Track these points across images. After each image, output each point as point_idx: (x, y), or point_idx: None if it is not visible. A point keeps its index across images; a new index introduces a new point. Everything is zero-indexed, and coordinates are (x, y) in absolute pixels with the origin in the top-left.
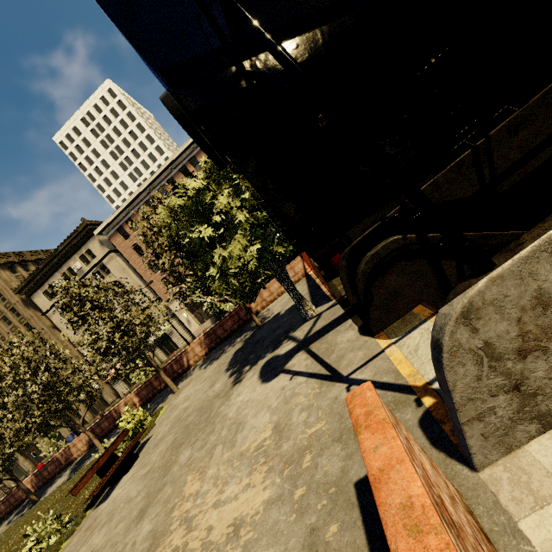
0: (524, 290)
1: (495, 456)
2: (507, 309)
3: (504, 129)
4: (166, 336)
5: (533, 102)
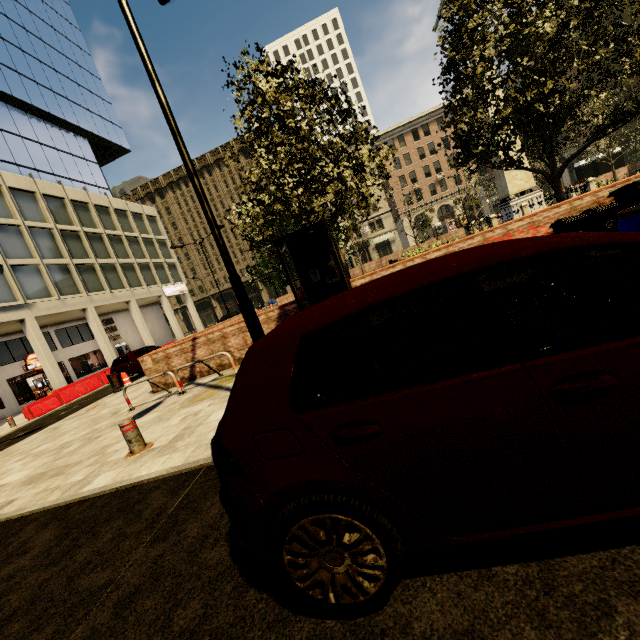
0: None
1: None
2: None
3: None
4: (387, 244)
5: None
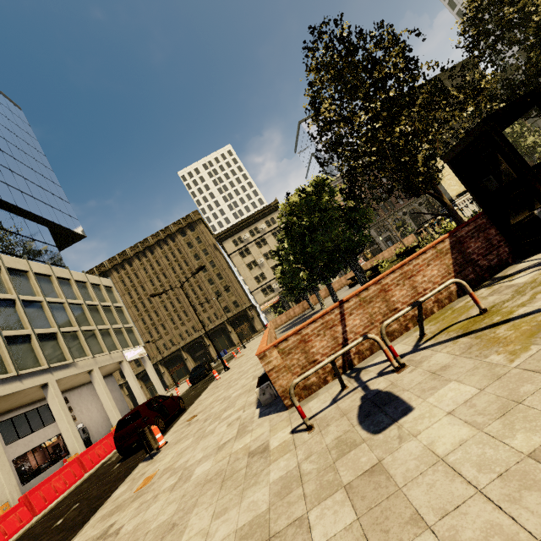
0: None
1: None
2: None
3: None
4: None
5: None
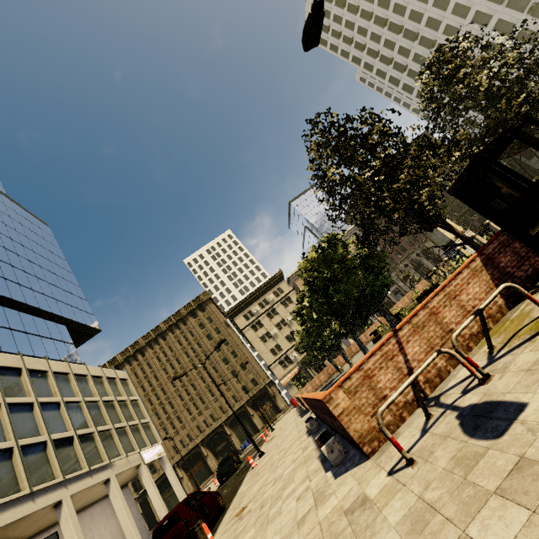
0: None
1: None
2: None
3: None
4: None
5: None
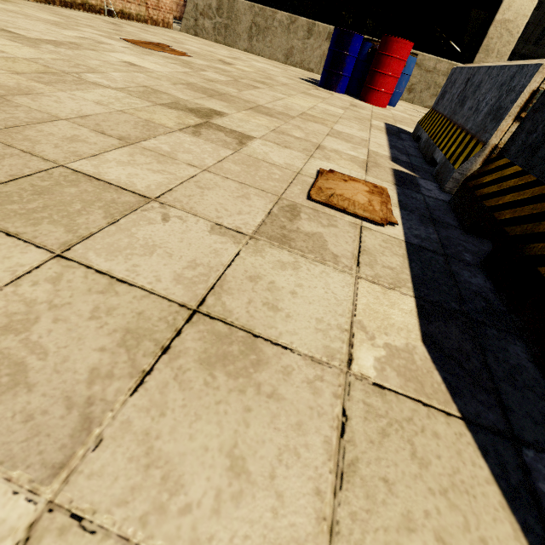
0: (209, 0)
1: (184, 32)
2: (204, 1)
3: None
4: None
5: None
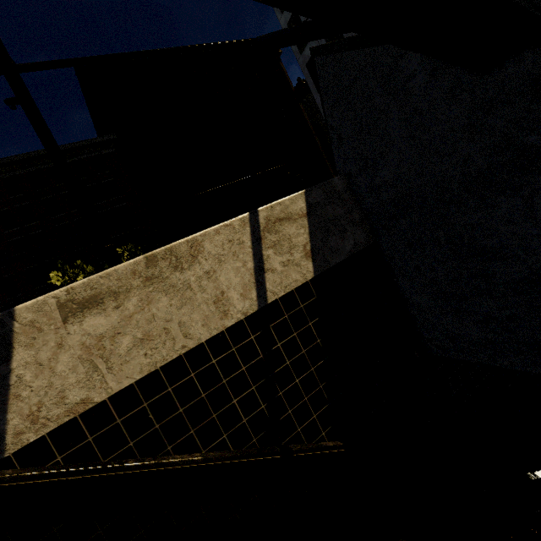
0: None
1: None
2: None
3: (54, 304)
4: None
5: (126, 266)
